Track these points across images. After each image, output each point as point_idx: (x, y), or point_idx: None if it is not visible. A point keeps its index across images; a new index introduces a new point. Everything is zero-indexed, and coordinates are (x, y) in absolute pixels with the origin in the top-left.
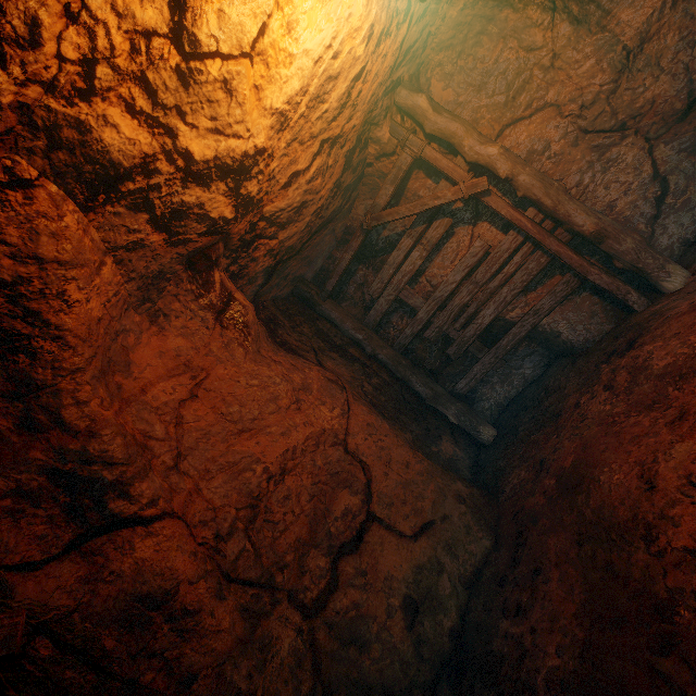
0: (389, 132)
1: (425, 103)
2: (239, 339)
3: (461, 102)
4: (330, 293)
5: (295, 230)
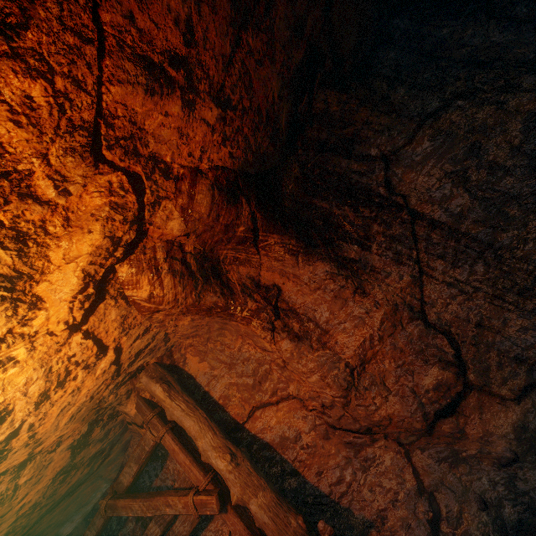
0: (136, 408)
1: (162, 394)
2: None
3: (216, 374)
4: None
5: None
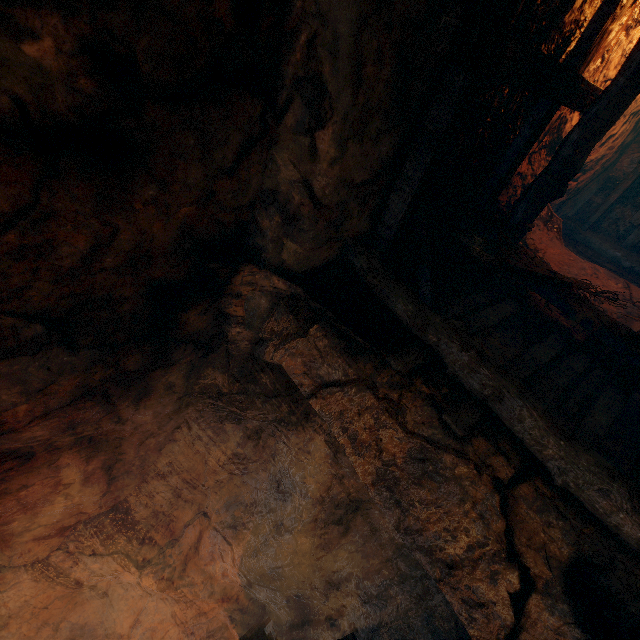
0: None
1: None
2: (557, 237)
3: None
4: (591, 224)
5: (587, 175)
